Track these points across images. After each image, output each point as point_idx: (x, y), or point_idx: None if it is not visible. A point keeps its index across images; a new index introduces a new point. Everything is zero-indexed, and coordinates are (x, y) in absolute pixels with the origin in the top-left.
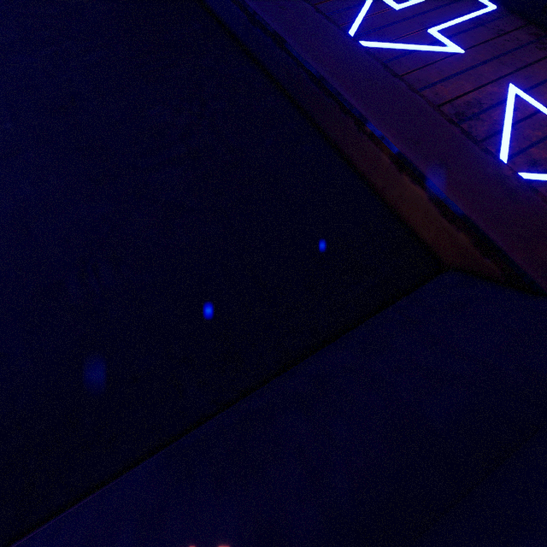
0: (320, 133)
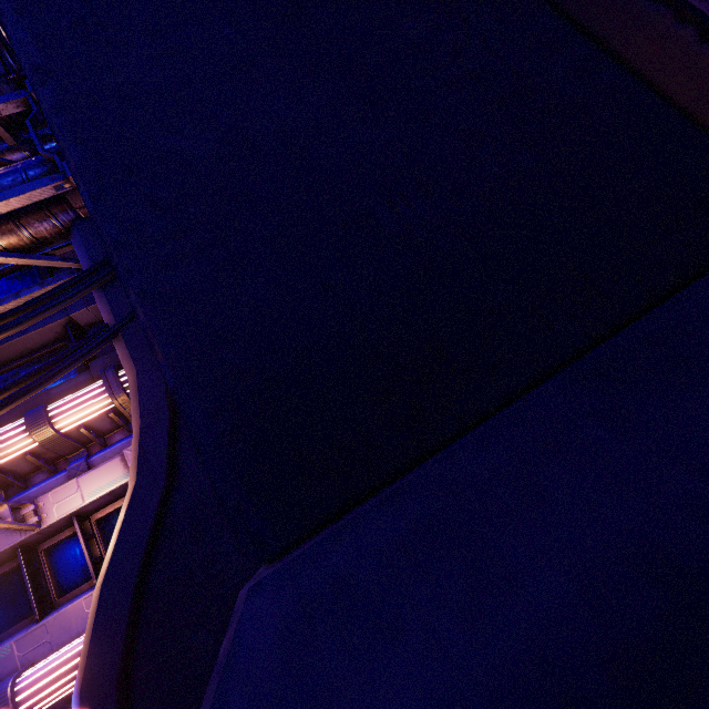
0: (617, 60)
